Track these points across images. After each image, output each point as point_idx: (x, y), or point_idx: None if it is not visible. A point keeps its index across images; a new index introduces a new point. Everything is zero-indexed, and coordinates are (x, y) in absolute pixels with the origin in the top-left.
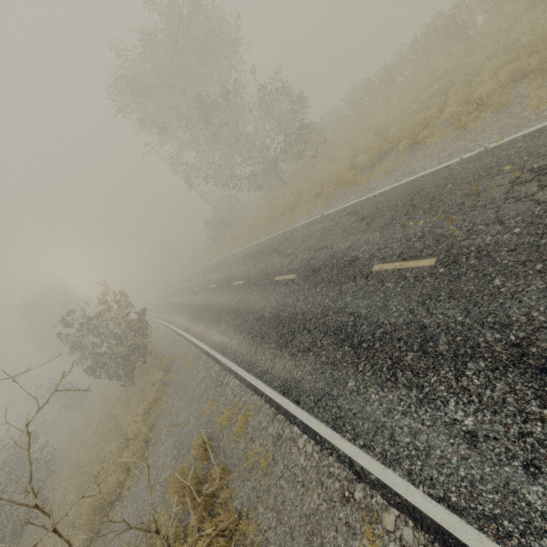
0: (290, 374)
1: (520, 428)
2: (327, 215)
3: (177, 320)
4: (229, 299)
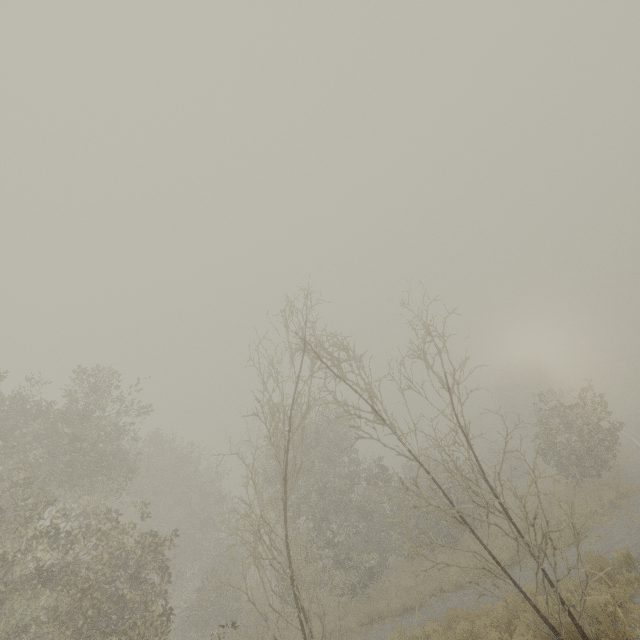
0: None
1: None
2: None
3: None
4: None
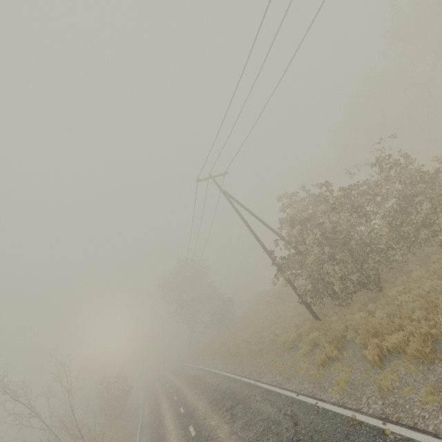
0: (145, 424)
1: (151, 431)
2: (196, 368)
3: (145, 396)
4: (160, 393)
